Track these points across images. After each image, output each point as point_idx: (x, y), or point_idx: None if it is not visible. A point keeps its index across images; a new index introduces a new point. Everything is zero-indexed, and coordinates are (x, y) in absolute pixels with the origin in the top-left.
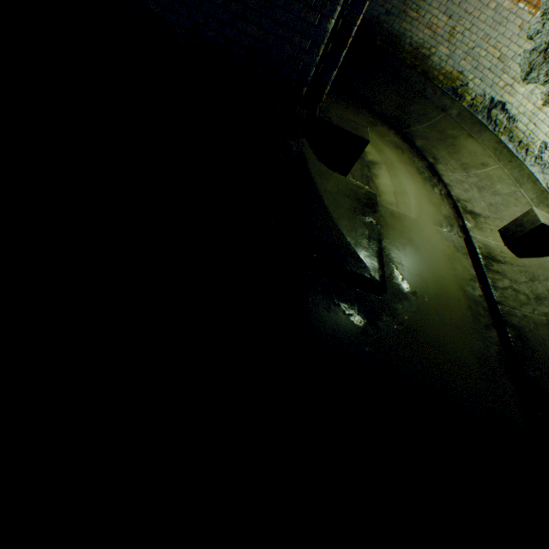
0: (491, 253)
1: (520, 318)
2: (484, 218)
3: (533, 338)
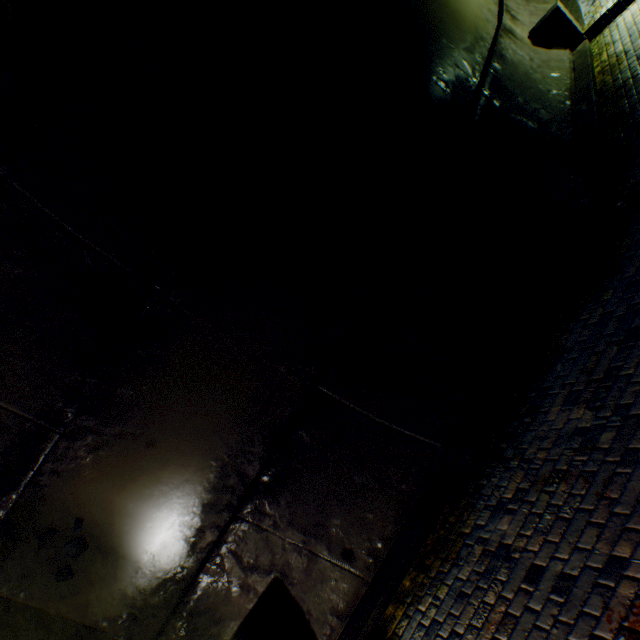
0: (513, 34)
1: (509, 55)
2: (522, 24)
3: (512, 64)
